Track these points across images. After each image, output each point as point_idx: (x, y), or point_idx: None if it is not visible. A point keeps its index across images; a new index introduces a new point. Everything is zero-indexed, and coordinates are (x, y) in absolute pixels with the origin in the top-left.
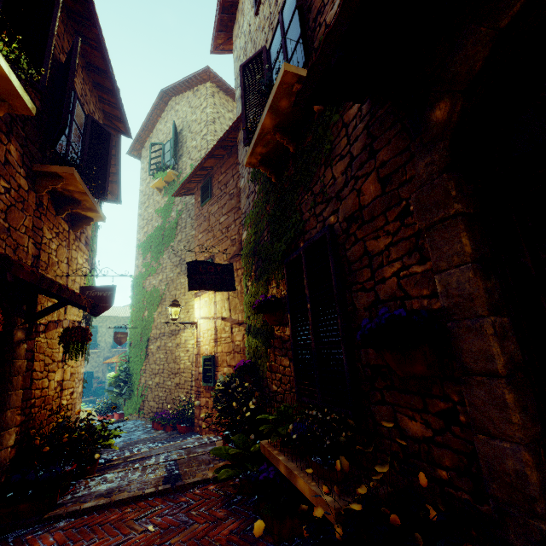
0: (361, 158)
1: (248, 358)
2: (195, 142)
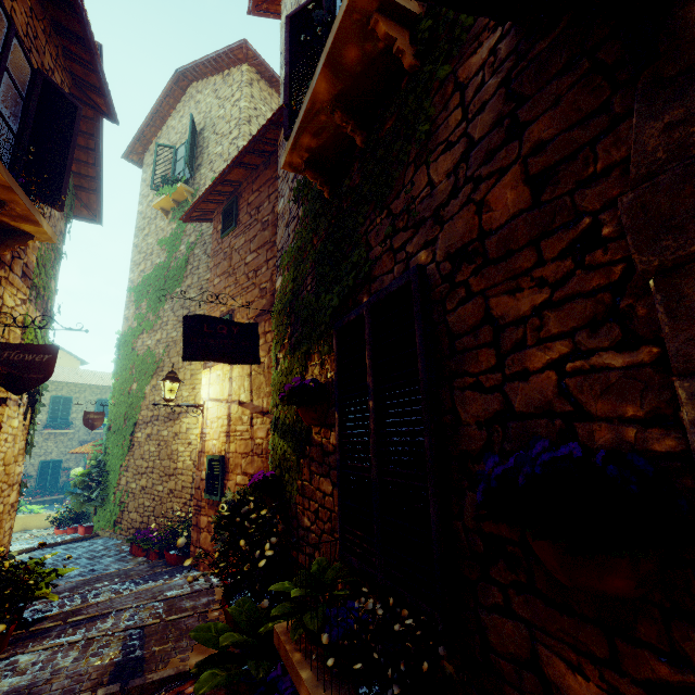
0: (489, 141)
1: (271, 468)
2: (221, 147)
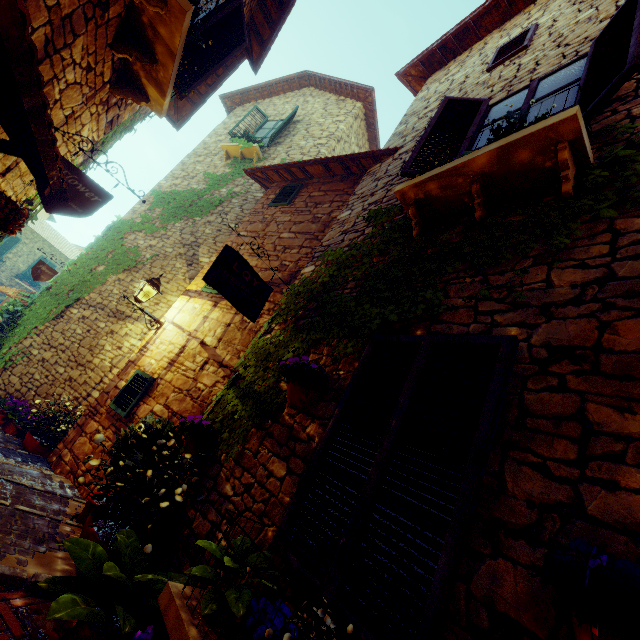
0: (635, 284)
1: (207, 417)
2: (305, 142)
